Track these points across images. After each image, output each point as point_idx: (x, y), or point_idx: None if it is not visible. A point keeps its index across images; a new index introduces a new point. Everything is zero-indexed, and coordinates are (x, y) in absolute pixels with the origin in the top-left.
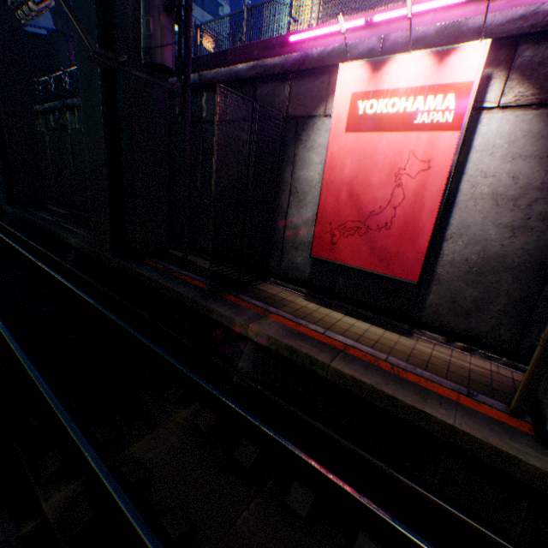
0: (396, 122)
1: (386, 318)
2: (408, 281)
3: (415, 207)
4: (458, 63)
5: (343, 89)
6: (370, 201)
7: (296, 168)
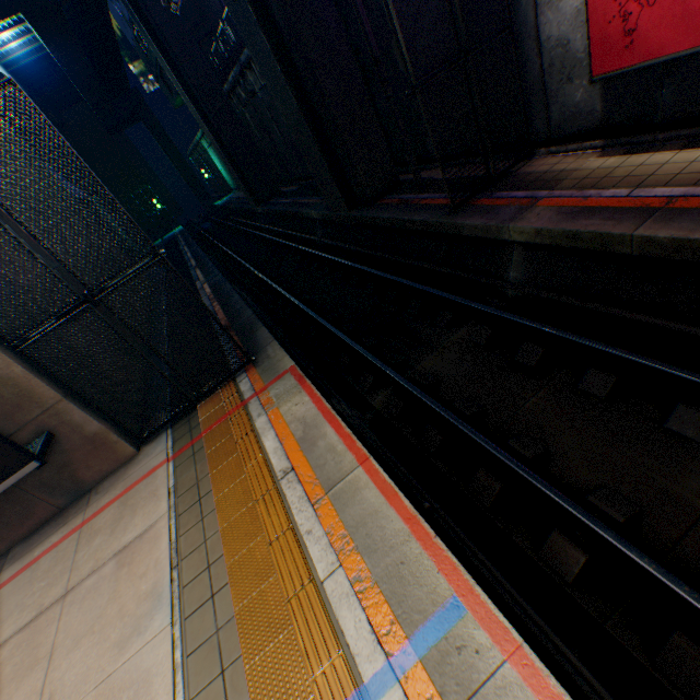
0: None
1: None
2: None
3: None
4: None
5: None
6: None
7: None
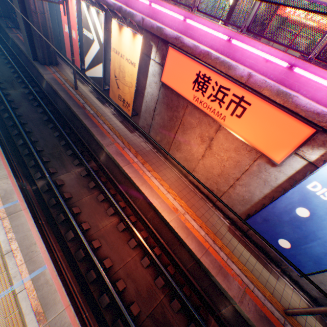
0: None
1: None
2: None
3: None
4: None
5: None
6: None
7: None
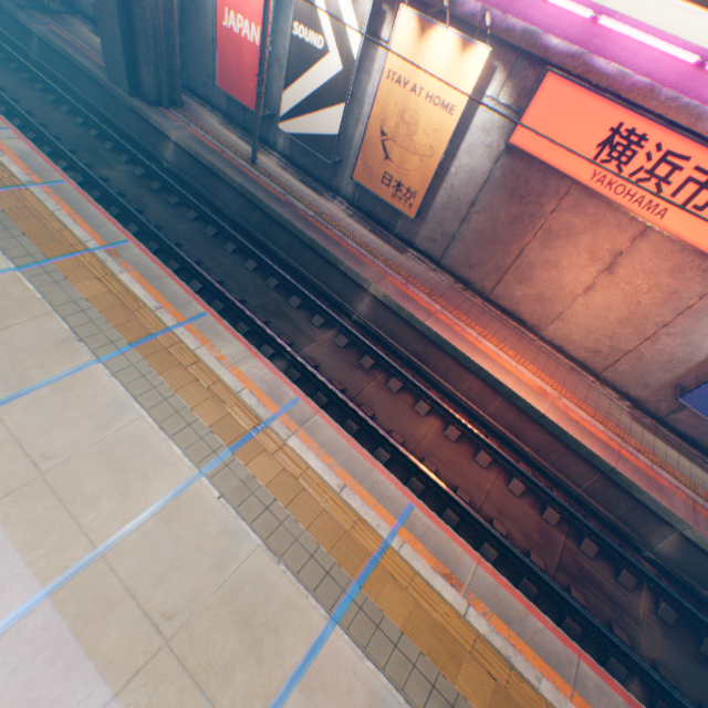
0: None
1: None
2: None
3: None
4: None
5: None
6: None
7: None
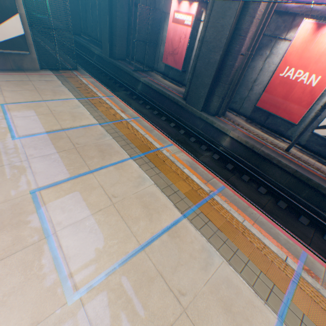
0: (181, 22)
1: (178, 84)
2: (179, 71)
3: (182, 49)
4: (193, 8)
5: (172, 8)
6: (175, 46)
7: (163, 32)
